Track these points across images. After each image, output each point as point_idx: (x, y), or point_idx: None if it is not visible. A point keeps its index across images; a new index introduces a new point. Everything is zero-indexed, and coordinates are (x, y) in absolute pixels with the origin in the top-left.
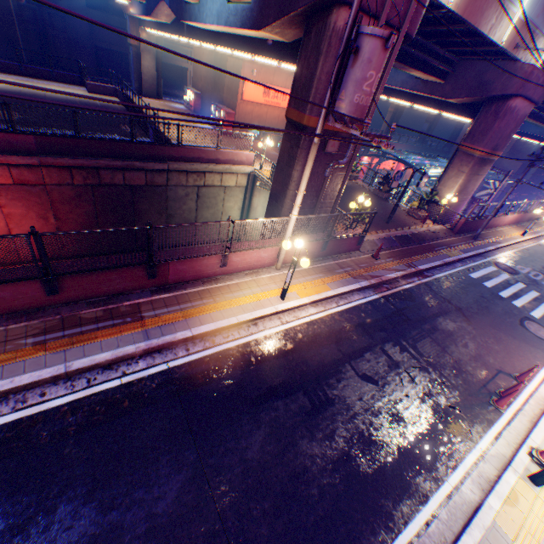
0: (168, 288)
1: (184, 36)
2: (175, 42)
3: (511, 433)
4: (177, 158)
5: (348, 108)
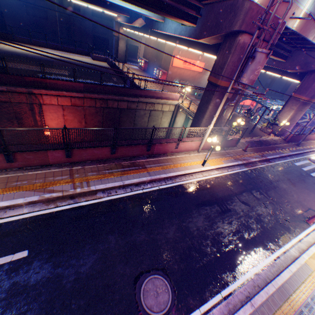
0: (153, 156)
1: (148, 35)
2: (133, 33)
3: (314, 234)
4: (142, 96)
5: (246, 81)
